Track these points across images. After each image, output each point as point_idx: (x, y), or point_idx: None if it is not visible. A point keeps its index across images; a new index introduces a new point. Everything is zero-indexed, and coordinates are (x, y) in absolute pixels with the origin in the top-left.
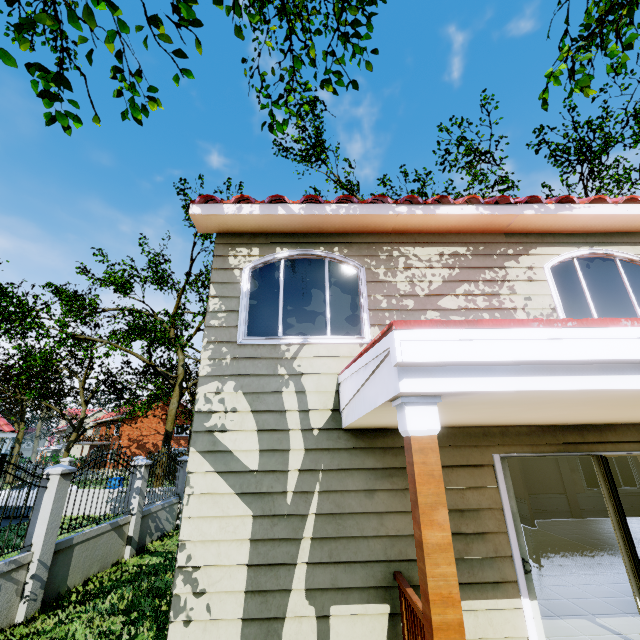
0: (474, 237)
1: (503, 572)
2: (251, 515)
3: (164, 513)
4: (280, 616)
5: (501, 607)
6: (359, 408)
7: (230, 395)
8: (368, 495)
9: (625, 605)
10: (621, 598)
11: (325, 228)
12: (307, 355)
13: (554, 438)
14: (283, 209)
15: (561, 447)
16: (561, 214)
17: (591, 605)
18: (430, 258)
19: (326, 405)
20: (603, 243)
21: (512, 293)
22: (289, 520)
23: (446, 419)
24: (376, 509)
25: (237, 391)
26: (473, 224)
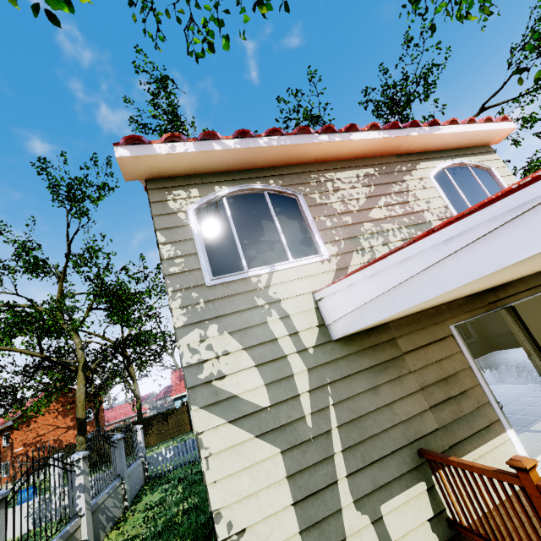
0: (376, 160)
1: (488, 416)
2: (279, 452)
3: (111, 500)
4: (341, 539)
5: (497, 444)
6: (413, 296)
7: (216, 339)
8: (374, 392)
9: (535, 412)
10: (527, 409)
11: (257, 163)
12: (279, 281)
13: (481, 302)
14: (218, 145)
15: (487, 307)
16: (434, 134)
17: (517, 421)
18: (350, 180)
19: (312, 323)
20: (457, 156)
21: (417, 199)
22: (316, 442)
23: (455, 294)
24: (385, 402)
25: (222, 333)
26: (375, 148)
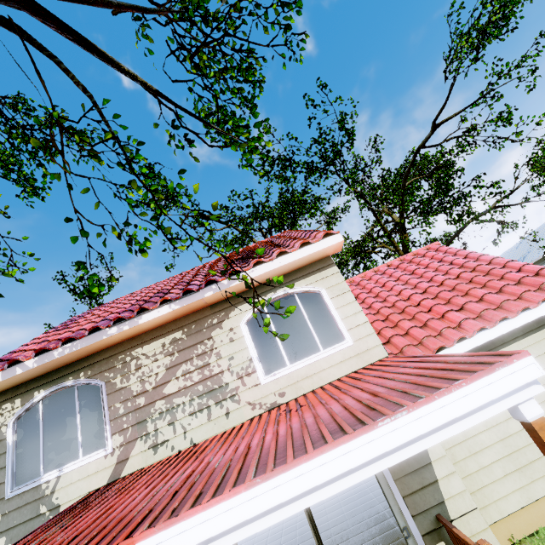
0: (187, 319)
1: None
2: None
3: None
4: None
5: None
6: None
7: None
8: None
9: None
10: None
11: (68, 361)
12: (63, 485)
13: None
14: (20, 368)
15: None
16: (233, 285)
17: None
18: (155, 352)
19: None
20: (283, 284)
21: (219, 358)
22: None
23: None
24: None
25: None
26: (178, 313)
